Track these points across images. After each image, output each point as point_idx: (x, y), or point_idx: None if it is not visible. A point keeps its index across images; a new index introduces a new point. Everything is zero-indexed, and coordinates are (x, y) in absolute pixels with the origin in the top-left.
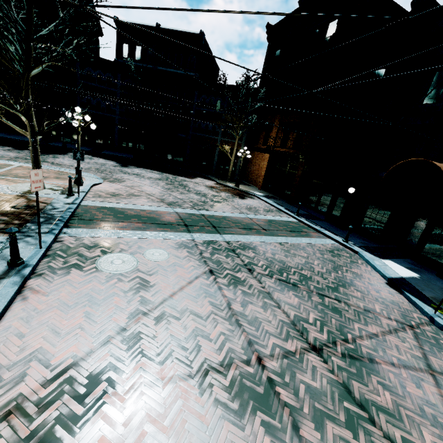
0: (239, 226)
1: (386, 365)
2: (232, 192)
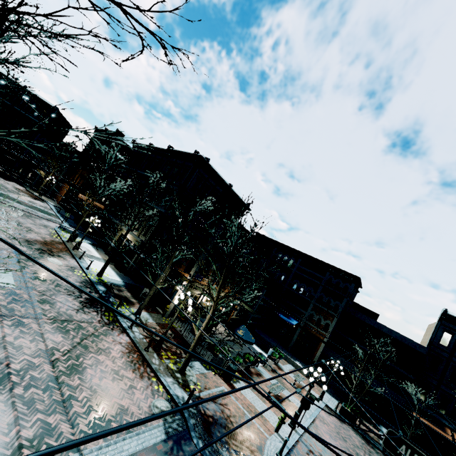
0: (12, 199)
1: (21, 219)
2: (32, 196)
